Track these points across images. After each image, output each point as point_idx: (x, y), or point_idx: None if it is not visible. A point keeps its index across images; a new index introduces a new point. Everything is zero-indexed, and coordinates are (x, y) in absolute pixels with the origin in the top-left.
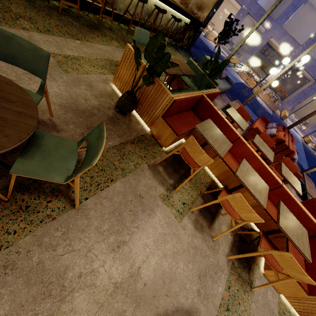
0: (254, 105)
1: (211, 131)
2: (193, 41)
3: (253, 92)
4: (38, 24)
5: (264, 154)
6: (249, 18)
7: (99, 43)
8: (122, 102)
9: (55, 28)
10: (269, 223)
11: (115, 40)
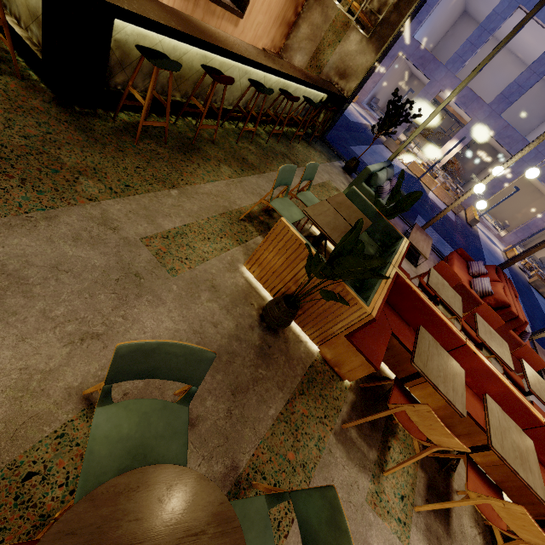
0: (428, 211)
1: (433, 359)
2: (331, 124)
3: (421, 184)
4: (109, 178)
5: (499, 357)
6: (401, 60)
7: (204, 181)
8: (276, 317)
9: (135, 177)
10: (530, 493)
11: (224, 162)
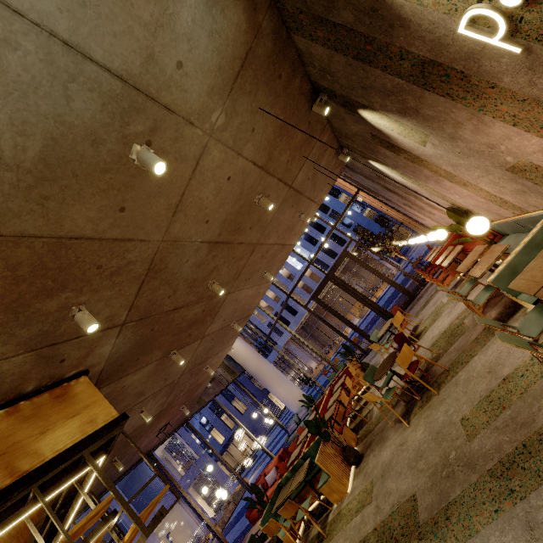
0: None
1: (328, 416)
2: None
3: None
4: None
5: None
6: None
7: None
8: (354, 449)
9: None
10: None
11: None
